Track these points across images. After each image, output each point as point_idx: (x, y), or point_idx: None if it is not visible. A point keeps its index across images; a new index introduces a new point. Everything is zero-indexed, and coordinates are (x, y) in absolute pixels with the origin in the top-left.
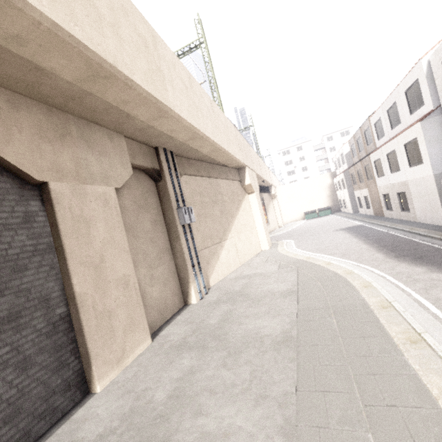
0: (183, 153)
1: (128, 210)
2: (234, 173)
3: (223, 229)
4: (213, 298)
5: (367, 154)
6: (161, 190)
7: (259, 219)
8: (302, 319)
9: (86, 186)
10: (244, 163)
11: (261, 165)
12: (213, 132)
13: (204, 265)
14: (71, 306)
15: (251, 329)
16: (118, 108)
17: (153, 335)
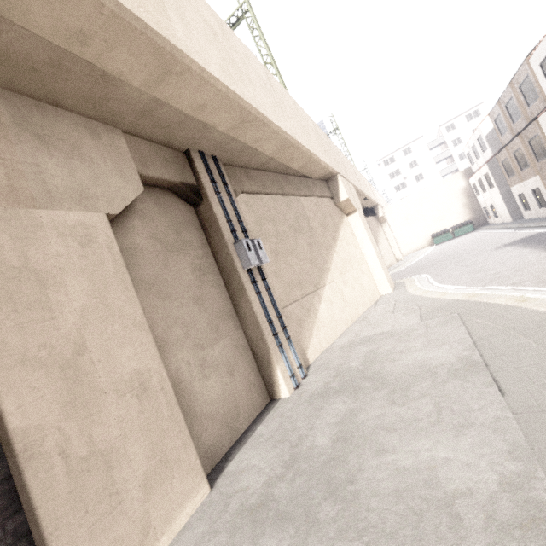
0: (234, 159)
1: (145, 255)
2: (321, 186)
3: (317, 270)
4: (316, 384)
5: (528, 121)
6: (205, 217)
7: (369, 249)
8: (542, 440)
9: (37, 211)
10: (333, 169)
11: (358, 176)
12: (276, 115)
13: (294, 330)
14: (9, 460)
15: (411, 466)
16: (75, 55)
17: (215, 472)
